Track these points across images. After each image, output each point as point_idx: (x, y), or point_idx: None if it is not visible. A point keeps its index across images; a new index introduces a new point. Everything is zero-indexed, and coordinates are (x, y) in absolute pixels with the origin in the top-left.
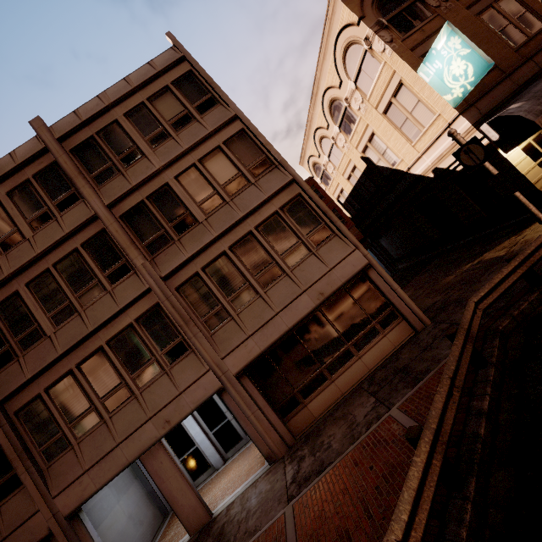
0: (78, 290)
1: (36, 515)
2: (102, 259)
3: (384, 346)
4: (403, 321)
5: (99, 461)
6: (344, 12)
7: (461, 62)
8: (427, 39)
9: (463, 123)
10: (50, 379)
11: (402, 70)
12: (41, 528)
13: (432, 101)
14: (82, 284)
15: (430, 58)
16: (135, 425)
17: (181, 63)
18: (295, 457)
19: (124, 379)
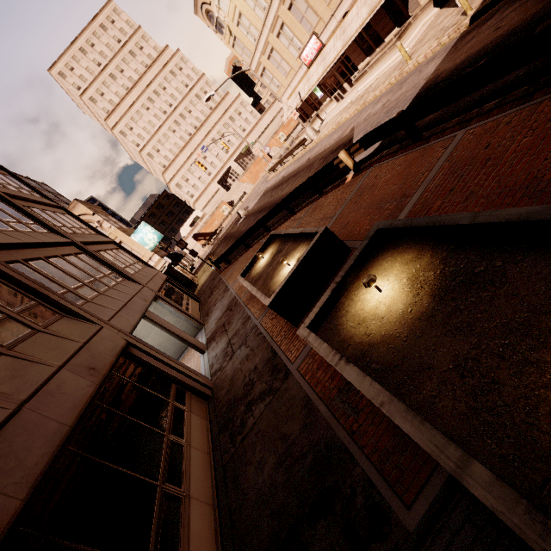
0: (4, 218)
1: (104, 329)
2: (15, 214)
3: (195, 304)
4: (192, 299)
5: (123, 307)
6: (83, 208)
7: (151, 234)
8: (125, 232)
9: (157, 257)
10: (23, 256)
11: (122, 236)
12: (116, 338)
13: (140, 249)
14: (6, 218)
15: (137, 232)
16: (128, 297)
17: (1, 170)
18: (211, 311)
19: (94, 278)
